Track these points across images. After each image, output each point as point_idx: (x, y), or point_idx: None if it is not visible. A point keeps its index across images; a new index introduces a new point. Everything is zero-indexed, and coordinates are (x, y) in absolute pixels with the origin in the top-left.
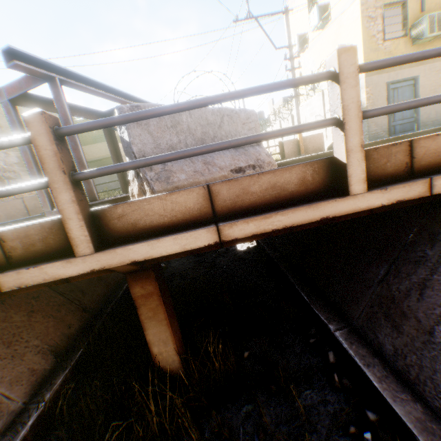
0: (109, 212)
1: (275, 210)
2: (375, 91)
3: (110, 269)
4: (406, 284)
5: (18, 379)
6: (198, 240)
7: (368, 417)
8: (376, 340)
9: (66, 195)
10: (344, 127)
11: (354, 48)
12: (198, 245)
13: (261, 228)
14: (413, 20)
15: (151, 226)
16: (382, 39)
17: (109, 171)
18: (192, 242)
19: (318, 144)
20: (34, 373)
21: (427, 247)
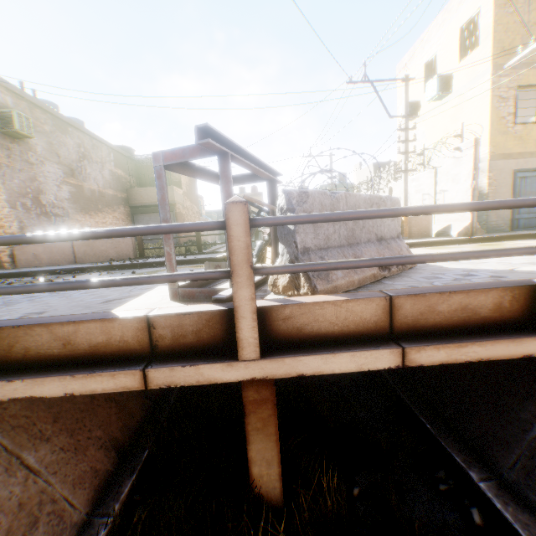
0: (275, 311)
1: (467, 337)
2: (498, 178)
3: None
4: None
5: (81, 480)
6: (378, 360)
7: None
8: None
9: (246, 291)
10: None
11: None
12: (377, 367)
13: (452, 357)
14: None
15: (317, 333)
16: (513, 122)
17: (295, 270)
18: (371, 362)
19: (424, 227)
20: (97, 474)
21: None
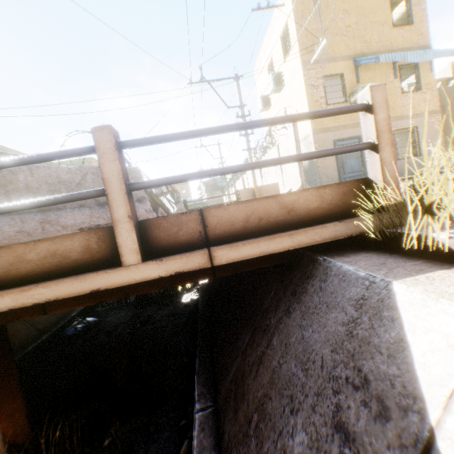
0: None
1: (46, 281)
2: (323, 147)
3: None
4: (253, 357)
5: None
6: None
7: None
8: (223, 426)
9: None
10: (108, 198)
11: (109, 127)
12: None
13: (20, 302)
14: (352, 89)
15: None
16: (326, 103)
17: None
18: None
19: (273, 193)
20: None
21: (273, 314)
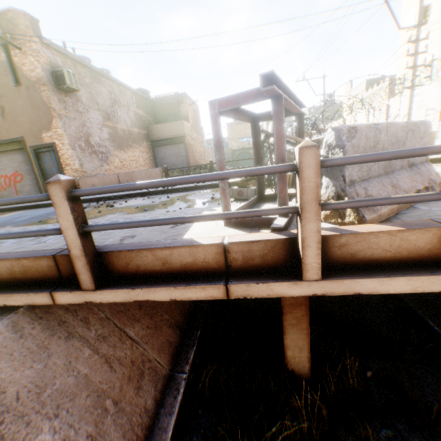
0: (331, 240)
1: None
2: None
3: None
4: None
5: (162, 348)
6: (432, 284)
7: None
8: None
9: (313, 225)
10: None
11: None
12: (431, 290)
13: None
14: None
15: (369, 258)
16: None
17: (358, 205)
18: (425, 285)
19: None
20: (170, 345)
21: None
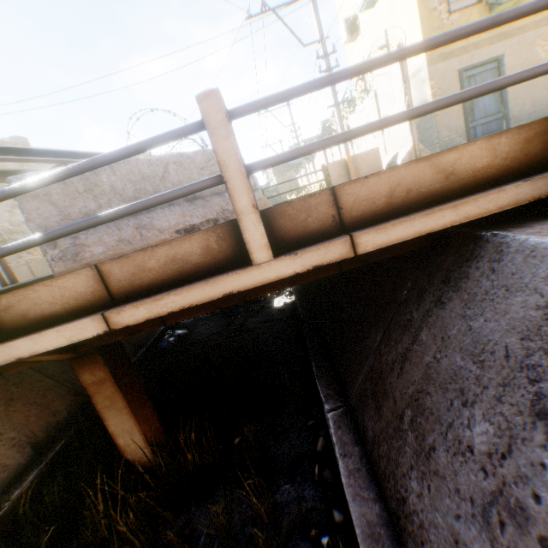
0: None
1: (173, 288)
2: (443, 84)
3: (30, 361)
4: (393, 355)
5: None
6: (85, 330)
7: (334, 517)
8: (363, 424)
9: None
10: (227, 186)
11: (216, 91)
12: (87, 336)
13: (154, 312)
14: None
15: (44, 316)
16: (447, 12)
17: None
18: (79, 333)
19: (372, 163)
20: (7, 469)
21: (415, 307)
